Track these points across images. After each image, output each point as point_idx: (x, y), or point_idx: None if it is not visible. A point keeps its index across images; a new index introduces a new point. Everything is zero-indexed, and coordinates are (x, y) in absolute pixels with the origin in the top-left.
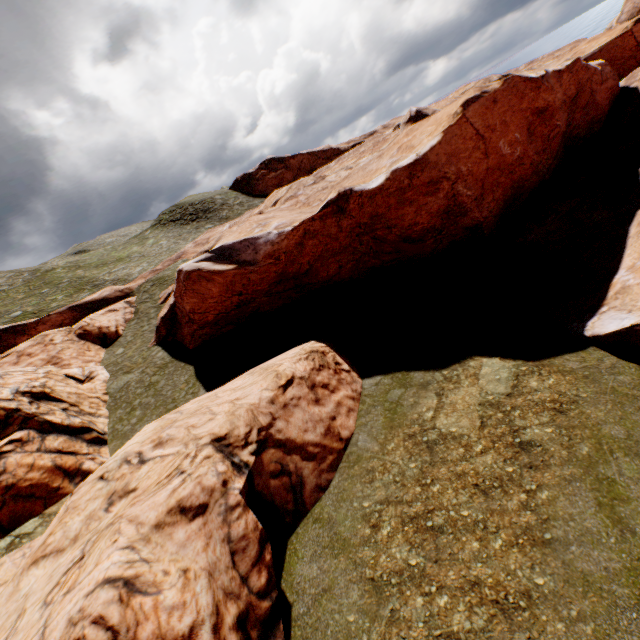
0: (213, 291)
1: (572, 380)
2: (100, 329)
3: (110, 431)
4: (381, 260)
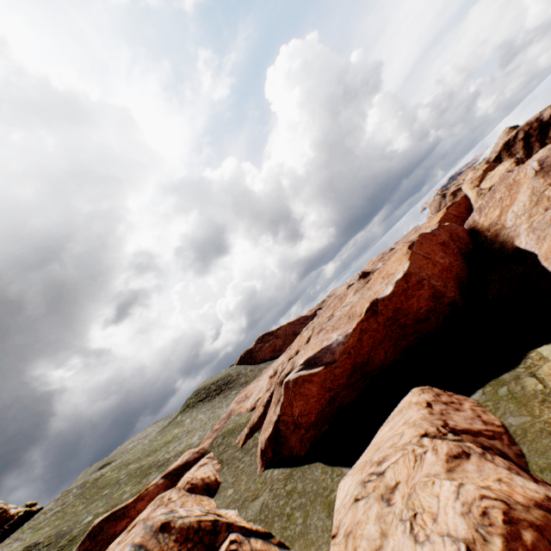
0: (313, 390)
1: None
2: (203, 480)
3: (282, 540)
4: (408, 340)
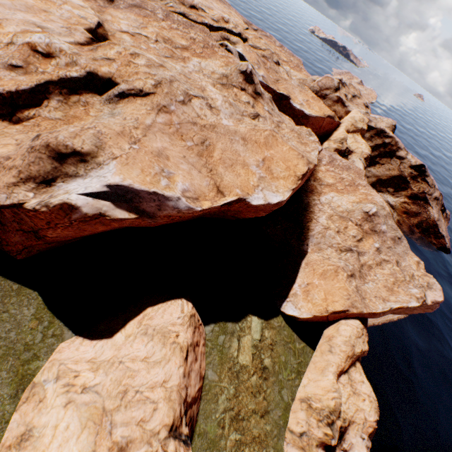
0: (98, 229)
1: (275, 333)
2: None
3: None
4: (212, 216)
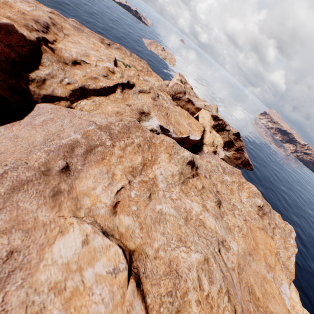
0: None
1: None
2: None
3: None
4: None
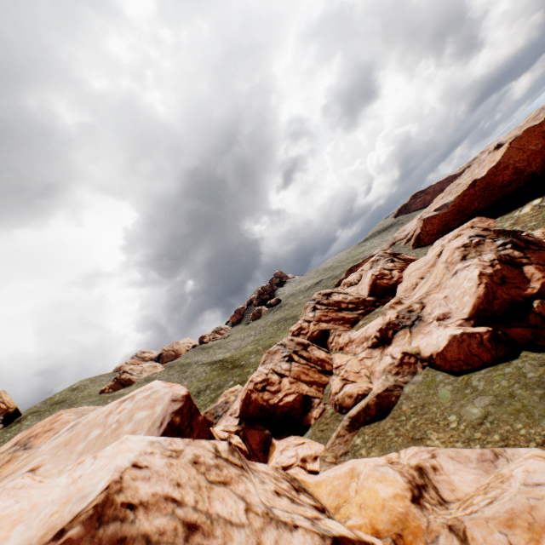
0: (435, 222)
1: None
2: None
3: None
4: (494, 197)
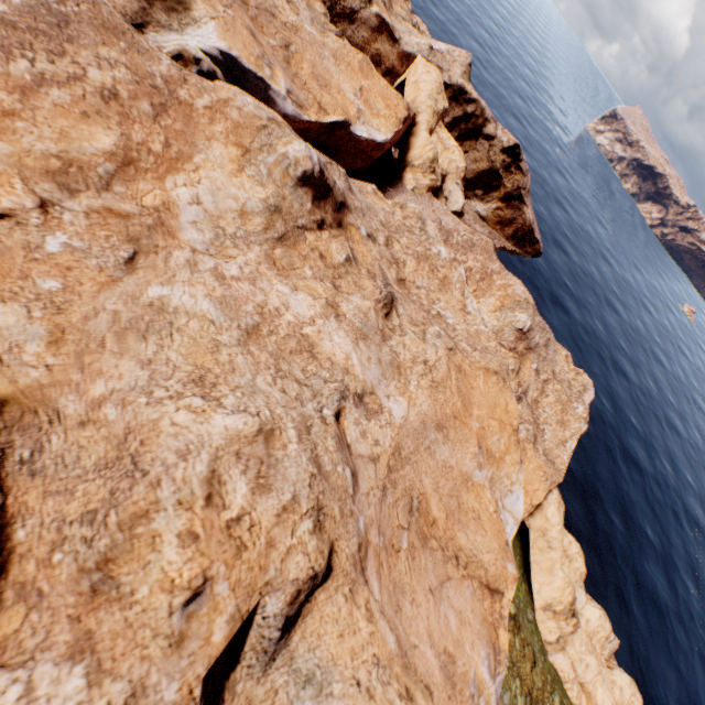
0: None
1: None
2: None
3: None
4: None
